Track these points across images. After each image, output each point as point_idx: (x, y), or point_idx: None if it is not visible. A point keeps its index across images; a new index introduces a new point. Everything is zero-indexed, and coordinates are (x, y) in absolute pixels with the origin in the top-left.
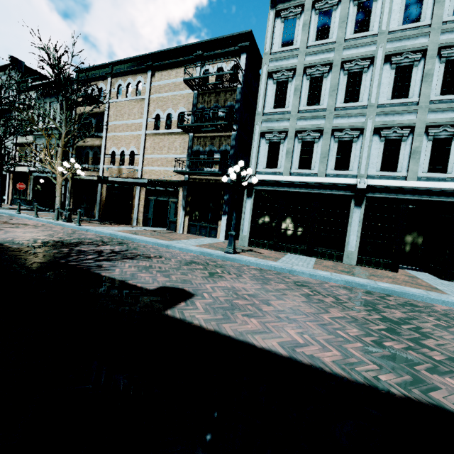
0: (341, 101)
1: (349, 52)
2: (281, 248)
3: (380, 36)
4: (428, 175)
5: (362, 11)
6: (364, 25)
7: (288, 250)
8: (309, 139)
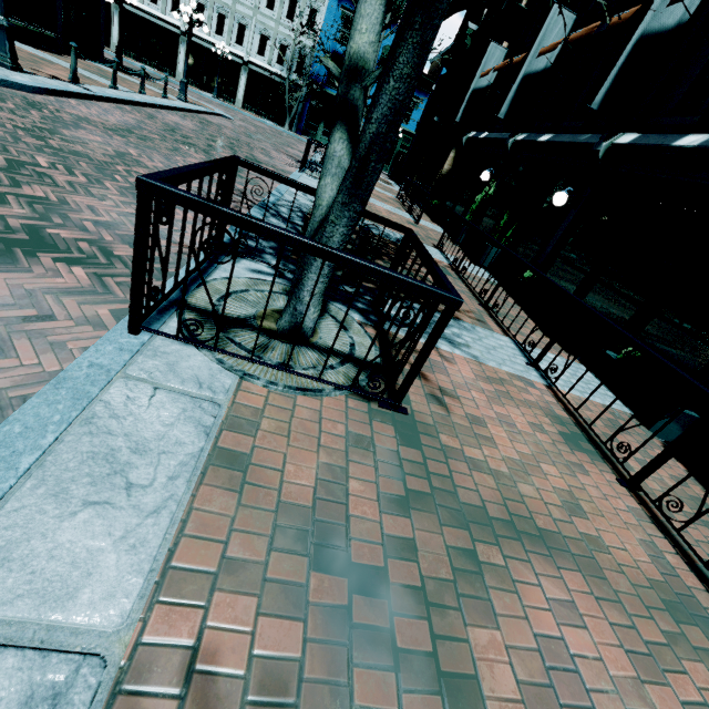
0: None
1: None
2: (142, 61)
3: None
4: (215, 35)
5: None
6: None
7: (146, 64)
8: None
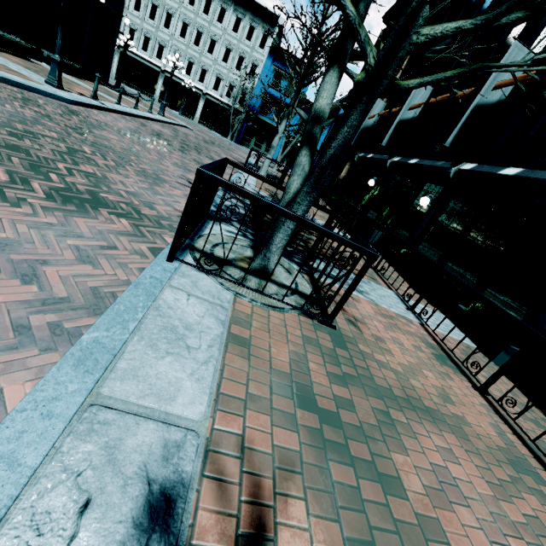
0: (163, 25)
1: (169, 2)
2: (130, 86)
3: (180, 3)
4: (185, 75)
5: None
6: None
7: (133, 88)
8: (148, 37)
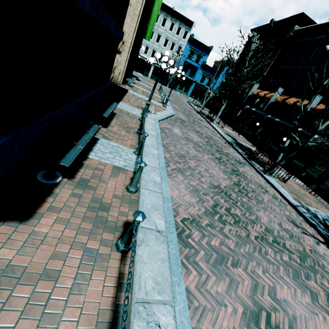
0: None
1: None
2: None
3: None
4: (144, 54)
5: None
6: None
7: None
8: None
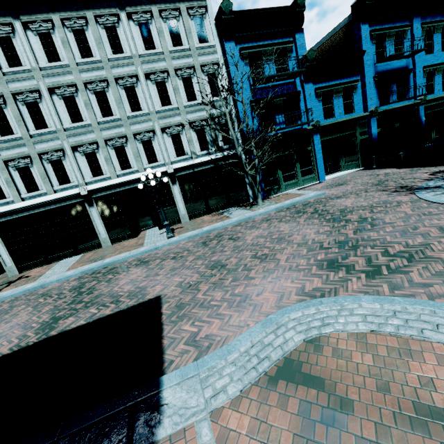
0: (33, 129)
1: (14, 85)
2: (52, 260)
3: (35, 72)
4: (122, 172)
5: (6, 46)
6: (15, 60)
7: (59, 258)
8: (23, 165)
